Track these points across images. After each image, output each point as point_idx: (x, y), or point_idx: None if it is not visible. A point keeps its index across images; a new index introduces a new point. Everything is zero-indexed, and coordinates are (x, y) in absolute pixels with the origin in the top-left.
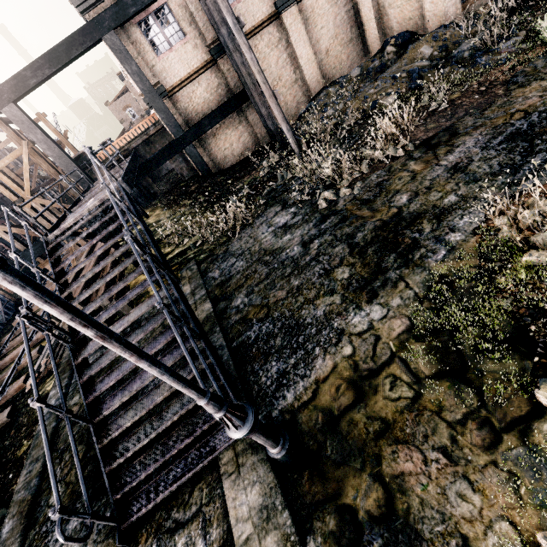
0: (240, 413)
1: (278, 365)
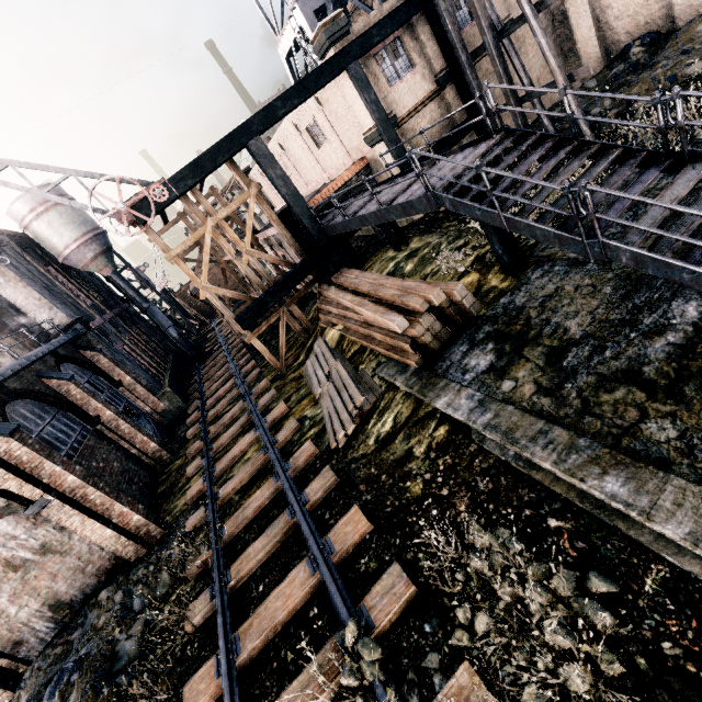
0: None
1: None
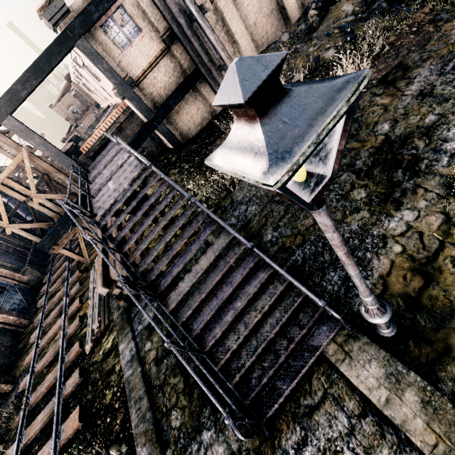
0: (382, 303)
1: (337, 274)
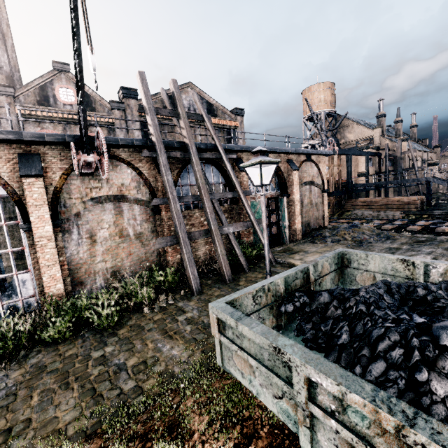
0: None
1: None
